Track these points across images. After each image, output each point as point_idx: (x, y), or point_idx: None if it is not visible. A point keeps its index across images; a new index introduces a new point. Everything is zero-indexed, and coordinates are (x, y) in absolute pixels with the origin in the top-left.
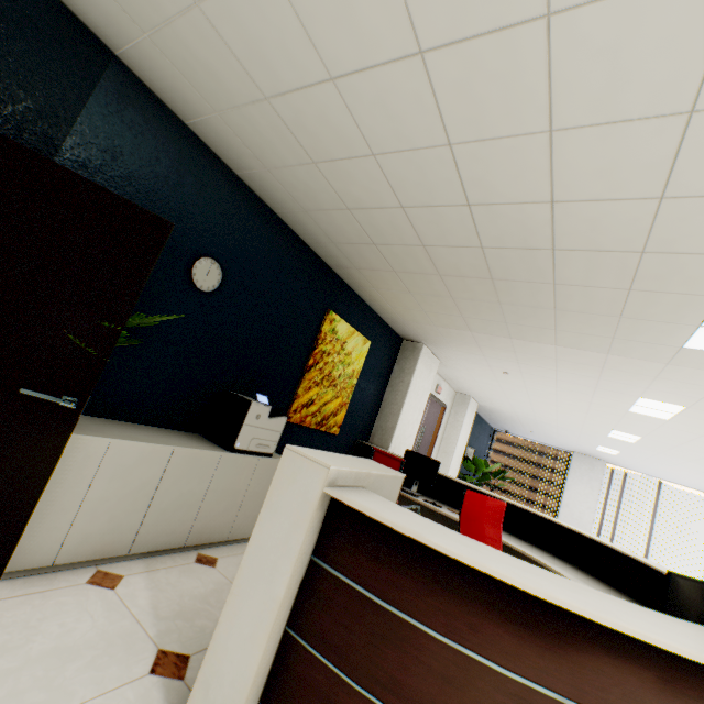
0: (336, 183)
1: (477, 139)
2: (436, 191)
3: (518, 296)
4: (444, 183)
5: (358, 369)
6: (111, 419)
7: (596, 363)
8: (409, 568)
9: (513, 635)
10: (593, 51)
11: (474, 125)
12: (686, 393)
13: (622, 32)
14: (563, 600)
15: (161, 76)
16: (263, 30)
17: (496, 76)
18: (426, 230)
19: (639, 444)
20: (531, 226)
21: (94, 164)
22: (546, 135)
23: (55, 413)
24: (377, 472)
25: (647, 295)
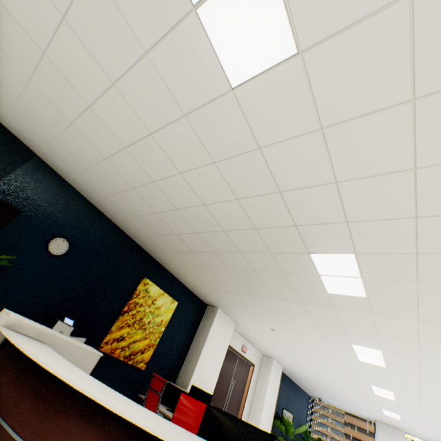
0: (127, 203)
1: (161, 178)
2: (163, 204)
3: (233, 263)
4: (163, 199)
5: (166, 319)
6: None
7: (305, 313)
8: (10, 369)
9: (33, 407)
10: (171, 144)
11: (157, 173)
12: (368, 335)
13: (174, 138)
14: (62, 372)
15: (53, 162)
16: (78, 144)
17: (151, 154)
18: (171, 225)
19: (400, 402)
20: (206, 218)
21: (10, 191)
22: (180, 175)
23: None
24: (66, 338)
25: (280, 255)
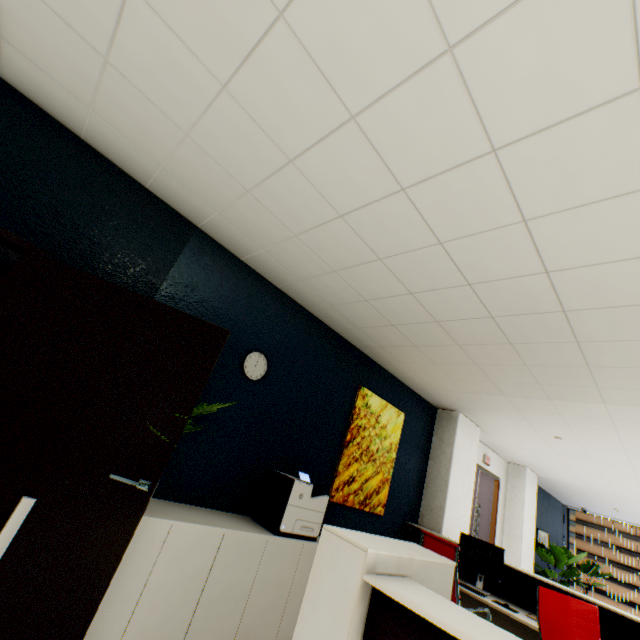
0: (353, 282)
1: (462, 235)
2: (437, 278)
3: (543, 357)
4: (443, 270)
5: (395, 441)
6: (174, 501)
7: None
8: None
9: None
10: (539, 164)
11: (457, 227)
12: None
13: (558, 149)
14: None
15: (225, 234)
16: (291, 197)
17: (465, 193)
18: (436, 308)
19: None
20: (534, 293)
21: (179, 296)
22: (521, 224)
23: (132, 495)
24: (421, 557)
25: None
